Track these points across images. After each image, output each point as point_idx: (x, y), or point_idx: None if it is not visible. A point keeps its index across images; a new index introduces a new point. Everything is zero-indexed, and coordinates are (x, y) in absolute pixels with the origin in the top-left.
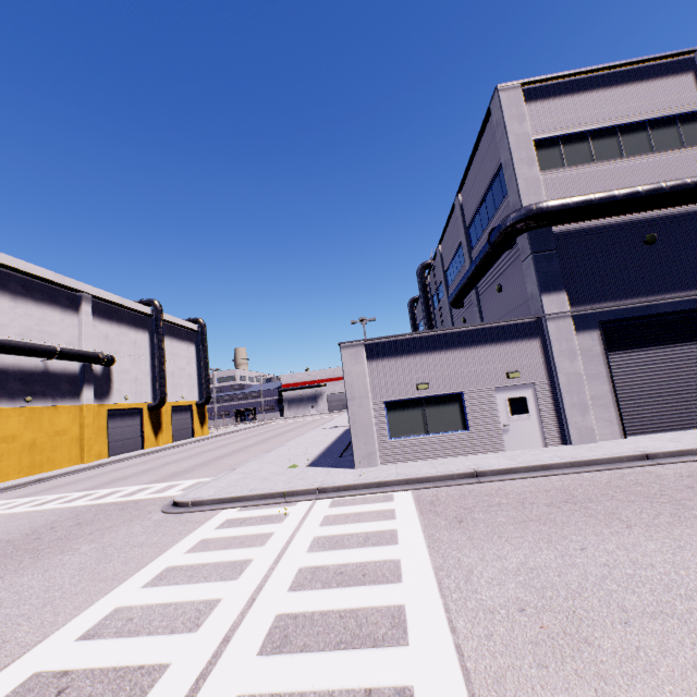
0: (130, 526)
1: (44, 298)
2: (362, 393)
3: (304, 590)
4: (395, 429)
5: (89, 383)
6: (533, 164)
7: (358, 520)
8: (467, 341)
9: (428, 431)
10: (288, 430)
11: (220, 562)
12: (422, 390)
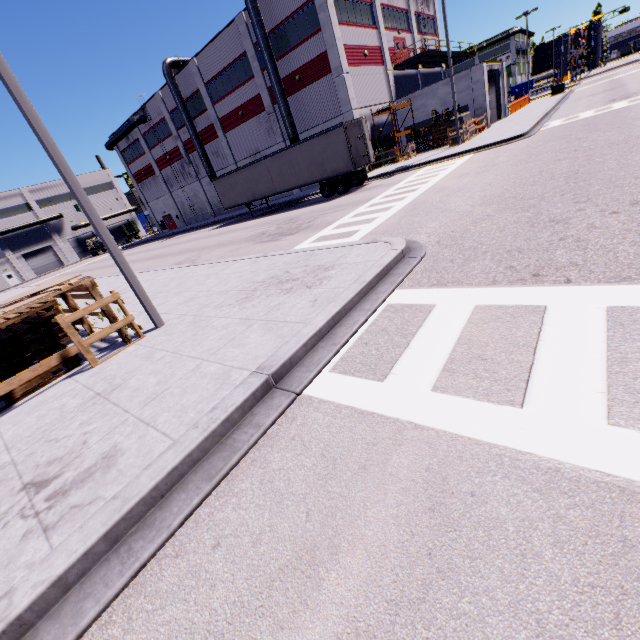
0: None
1: None
2: None
3: None
4: None
5: None
6: None
7: None
8: None
9: None
10: None
11: None
12: None
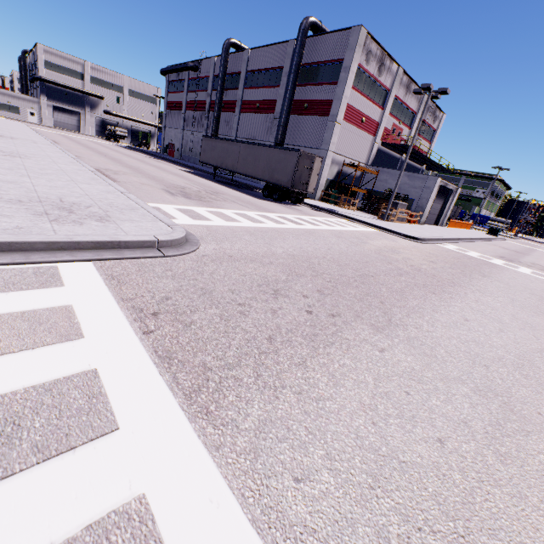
0: None
1: None
2: None
3: None
4: (2, 109)
5: None
6: (43, 66)
7: None
8: (22, 97)
9: (11, 112)
10: None
11: None
12: (10, 103)
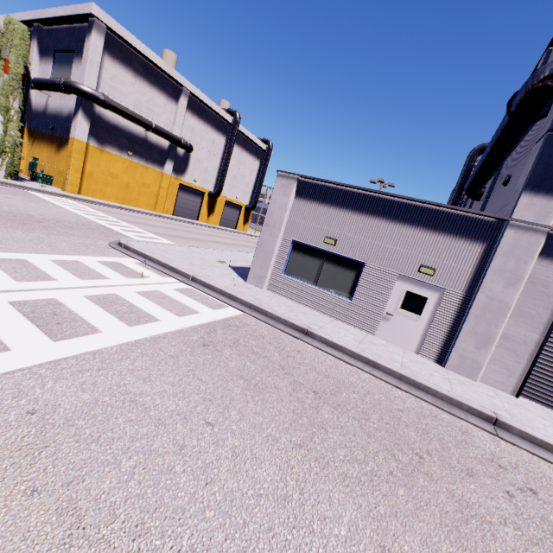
0: (79, 239)
1: (155, 83)
2: (276, 224)
3: (13, 307)
4: (291, 268)
5: (171, 159)
6: None
7: (162, 303)
8: (398, 215)
9: (316, 283)
10: None
11: (43, 272)
12: (328, 244)
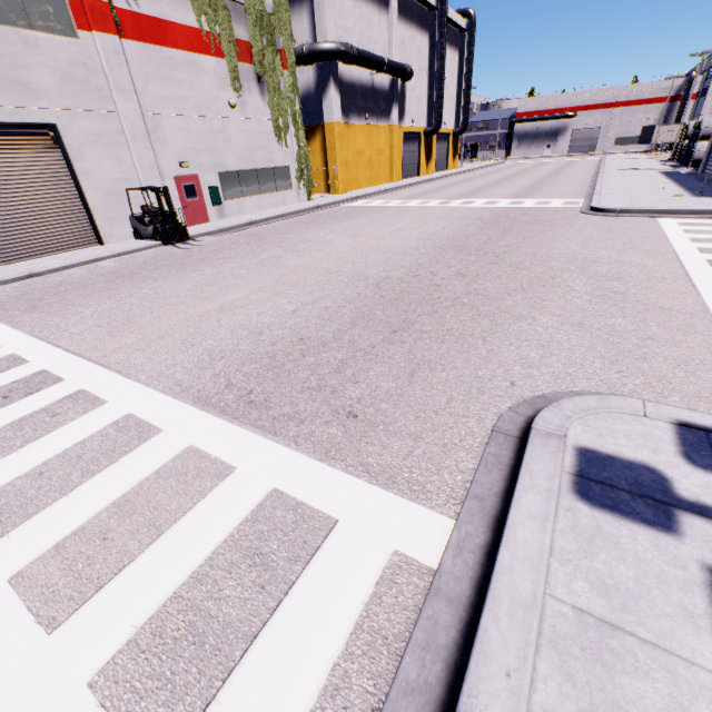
0: (582, 219)
1: None
2: None
3: None
4: None
5: (395, 102)
6: None
7: None
8: None
9: None
10: (556, 170)
11: None
12: None
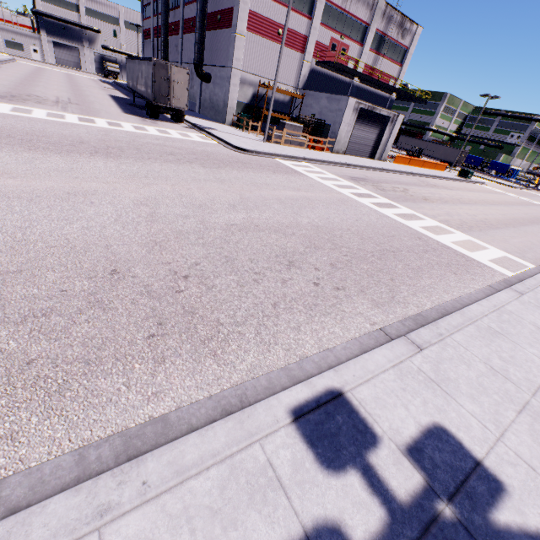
0: None
1: None
2: None
3: None
4: (8, 46)
5: None
6: None
7: None
8: (24, 34)
9: (16, 49)
10: None
11: None
12: (14, 40)
